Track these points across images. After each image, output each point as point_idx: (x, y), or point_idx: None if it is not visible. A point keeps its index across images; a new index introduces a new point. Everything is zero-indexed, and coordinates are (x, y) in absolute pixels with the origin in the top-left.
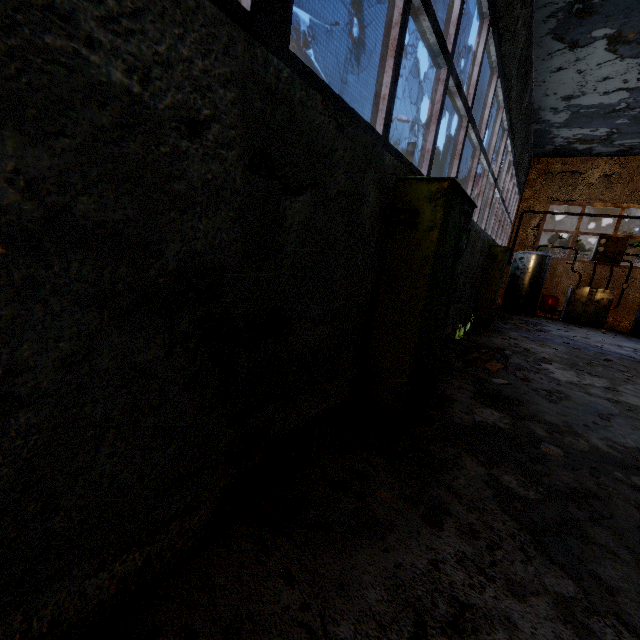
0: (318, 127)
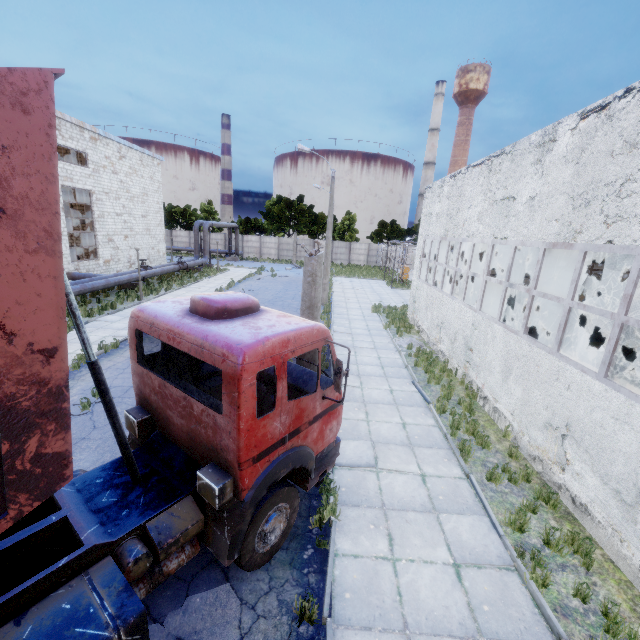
0: None
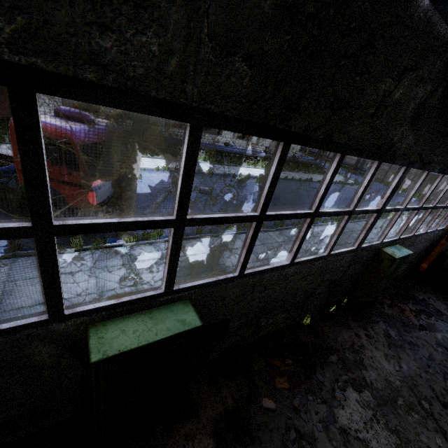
0: None
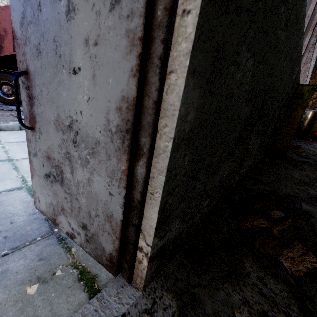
0: (297, 76)
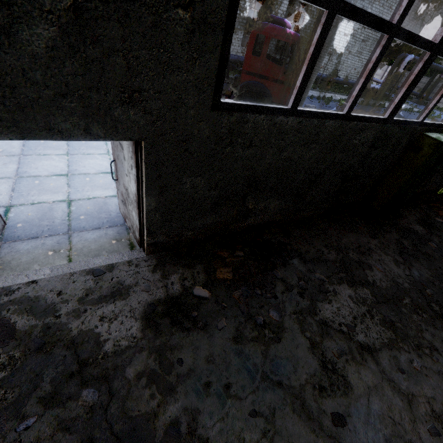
0: (392, 132)
